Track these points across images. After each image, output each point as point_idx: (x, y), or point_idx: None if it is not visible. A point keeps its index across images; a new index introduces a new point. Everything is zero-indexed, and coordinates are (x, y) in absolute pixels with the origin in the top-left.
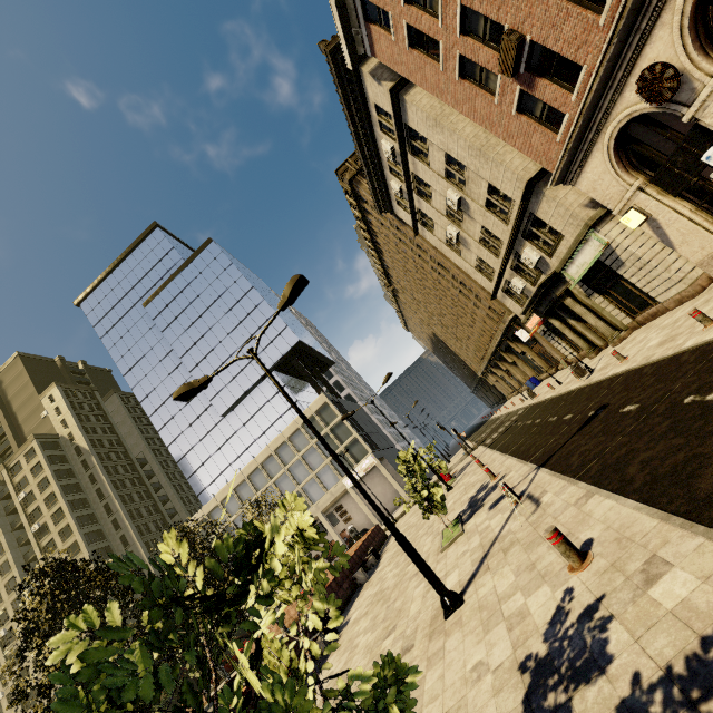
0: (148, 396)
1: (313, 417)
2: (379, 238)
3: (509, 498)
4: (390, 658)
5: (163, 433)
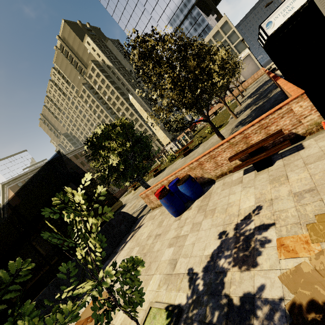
0: (132, 33)
1: (218, 31)
2: None
3: None
4: None
5: None
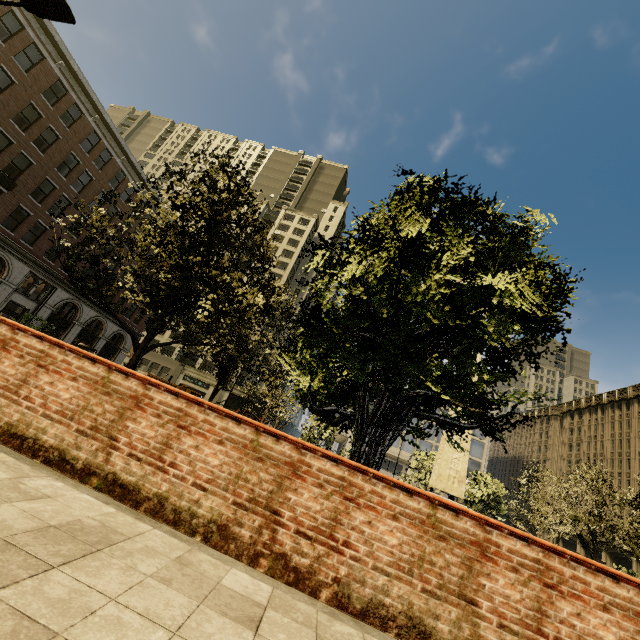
0: None
1: None
2: (638, 406)
3: None
4: None
5: None
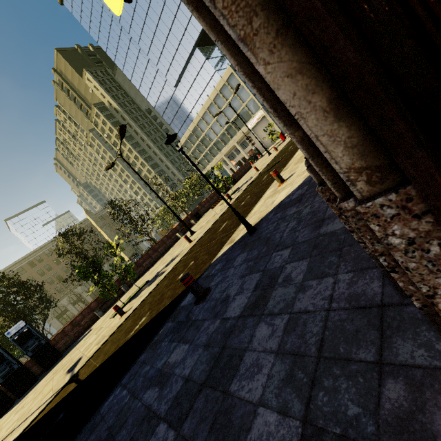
0: (132, 75)
1: (225, 84)
2: None
3: (223, 202)
4: (131, 263)
5: (149, 100)
